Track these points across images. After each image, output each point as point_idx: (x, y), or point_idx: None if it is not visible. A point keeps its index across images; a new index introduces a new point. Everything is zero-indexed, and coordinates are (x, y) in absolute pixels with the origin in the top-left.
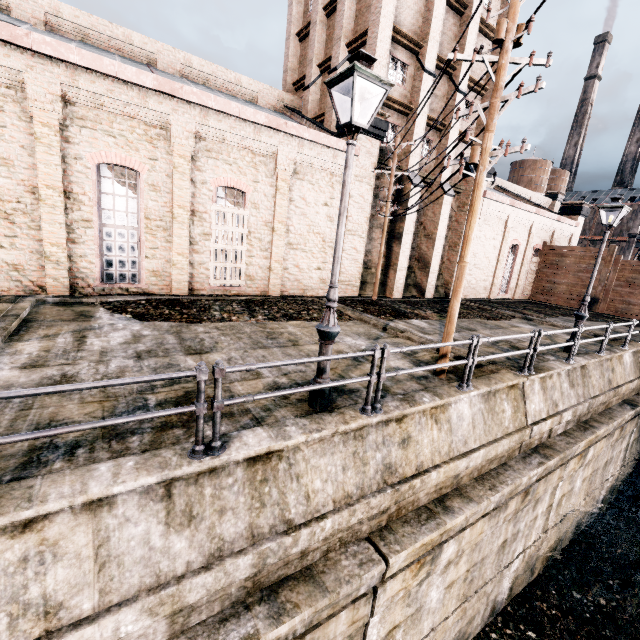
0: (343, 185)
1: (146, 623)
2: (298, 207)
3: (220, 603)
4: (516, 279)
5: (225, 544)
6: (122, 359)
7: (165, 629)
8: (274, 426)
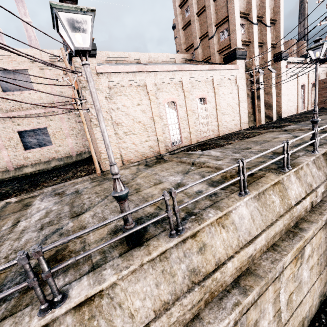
0: (316, 76)
1: (323, 190)
2: (222, 97)
3: (326, 192)
4: (307, 101)
5: (326, 174)
6: (234, 154)
7: (321, 196)
8: (318, 148)
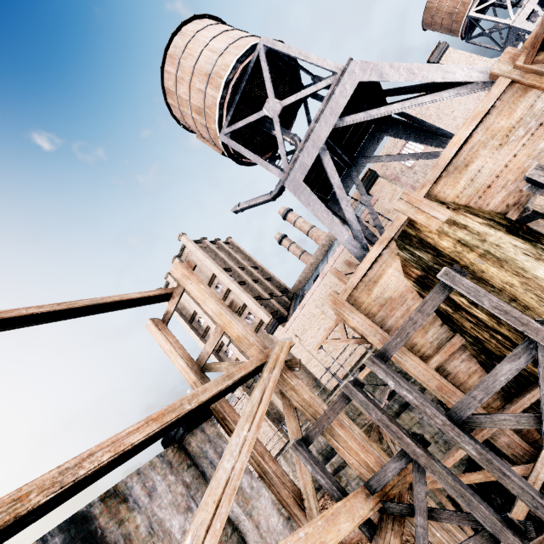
0: None
1: None
2: None
3: None
4: None
5: None
6: None
7: None
8: None
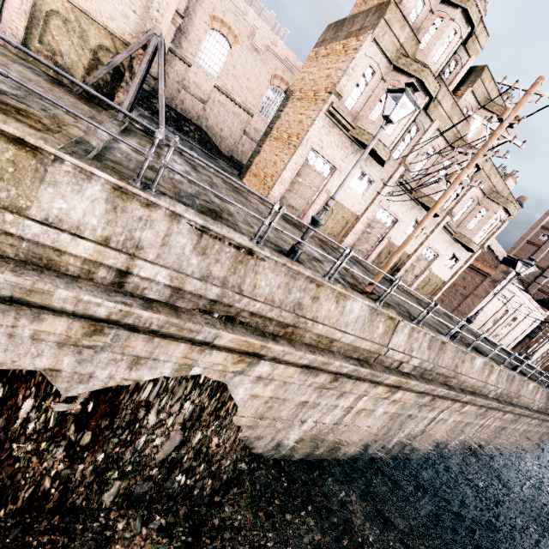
0: None
1: None
2: (521, 324)
3: None
4: (542, 361)
5: None
6: None
7: None
8: None
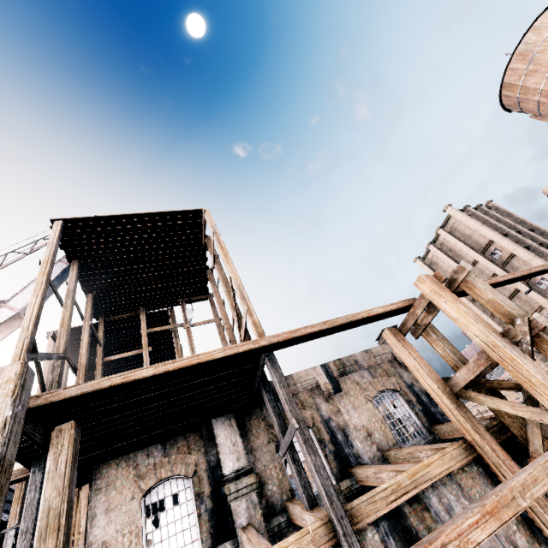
0: None
1: None
2: None
3: None
4: None
5: None
6: None
7: None
8: None
